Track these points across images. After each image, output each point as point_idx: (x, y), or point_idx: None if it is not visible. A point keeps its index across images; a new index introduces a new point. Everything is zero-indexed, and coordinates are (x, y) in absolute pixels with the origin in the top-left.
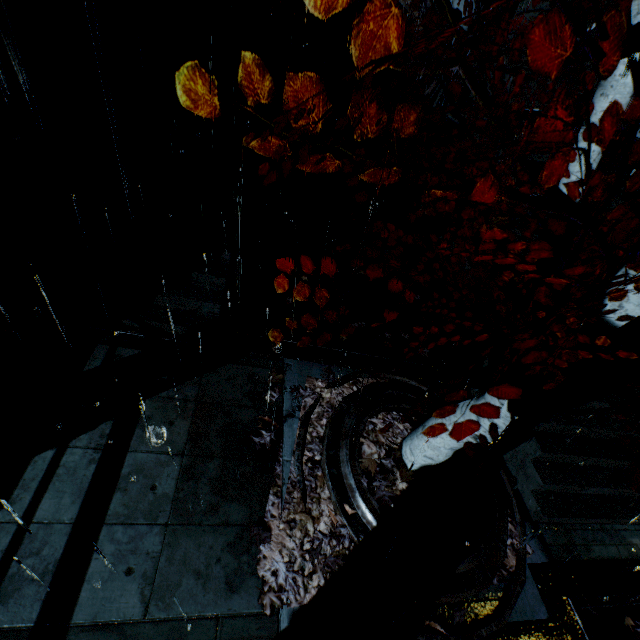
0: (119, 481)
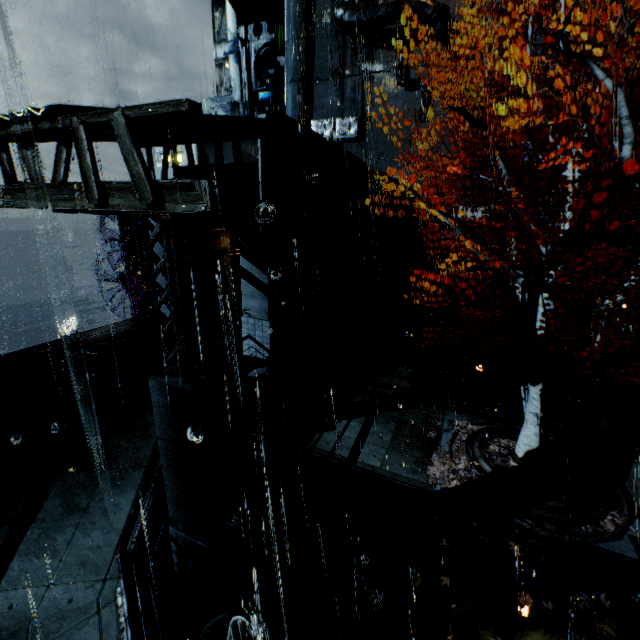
0: (369, 433)
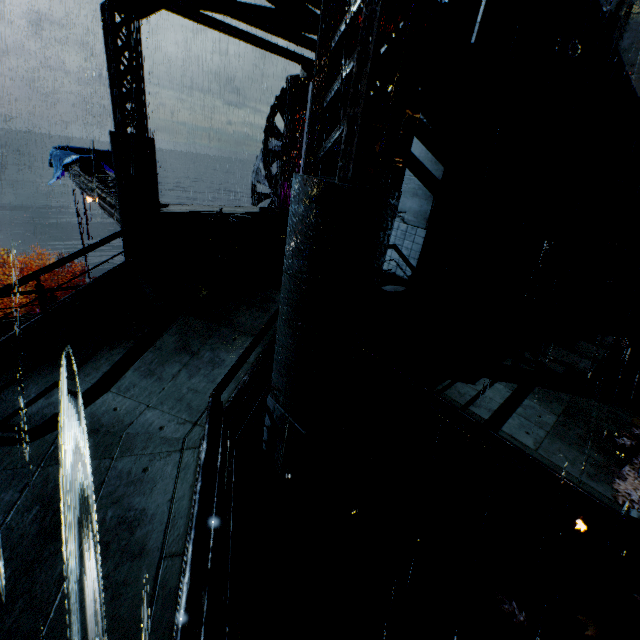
0: (521, 404)
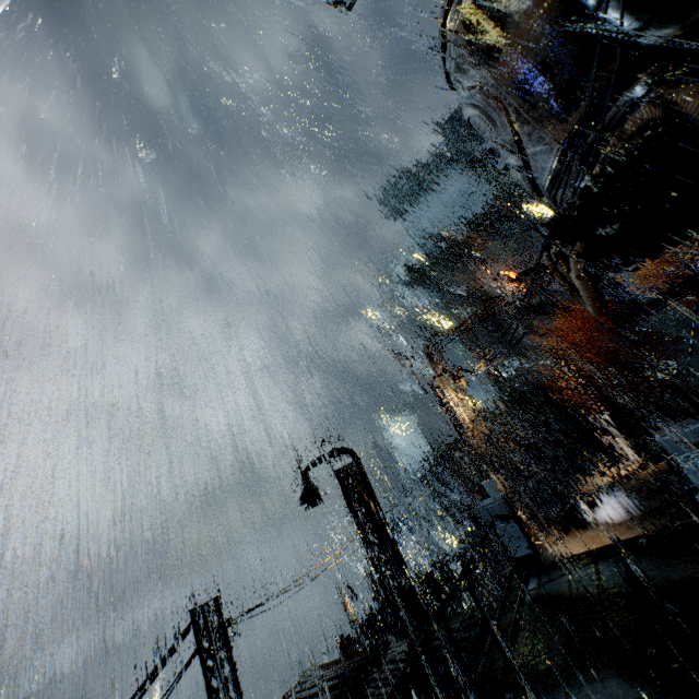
0: None
